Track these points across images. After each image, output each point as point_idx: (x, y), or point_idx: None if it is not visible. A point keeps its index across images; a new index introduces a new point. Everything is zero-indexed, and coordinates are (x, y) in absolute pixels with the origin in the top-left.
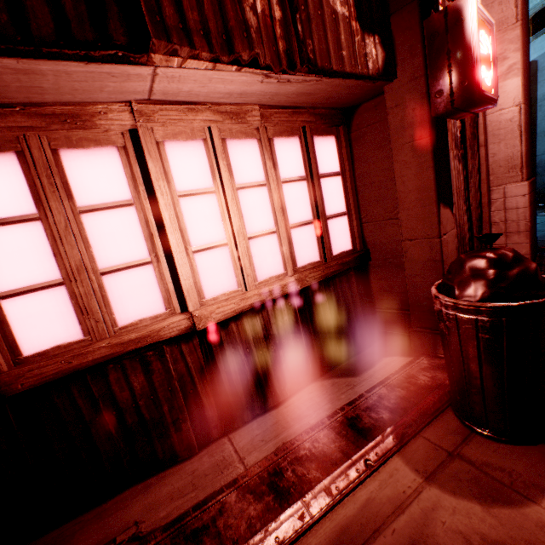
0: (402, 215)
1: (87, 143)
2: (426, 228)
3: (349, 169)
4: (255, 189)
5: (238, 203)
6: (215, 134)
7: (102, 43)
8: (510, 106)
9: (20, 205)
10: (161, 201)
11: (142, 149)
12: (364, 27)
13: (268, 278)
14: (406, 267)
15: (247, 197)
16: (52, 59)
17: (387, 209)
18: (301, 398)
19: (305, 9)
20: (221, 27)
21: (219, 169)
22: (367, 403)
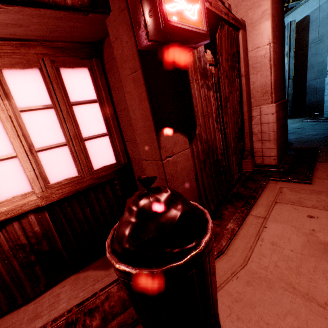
0: (138, 139)
1: None
2: (153, 151)
3: (106, 97)
4: None
5: None
6: None
7: None
8: (263, 45)
9: None
10: None
11: None
12: None
13: (11, 197)
14: None
15: None
16: None
17: None
18: (53, 292)
19: None
20: None
21: None
22: (93, 304)
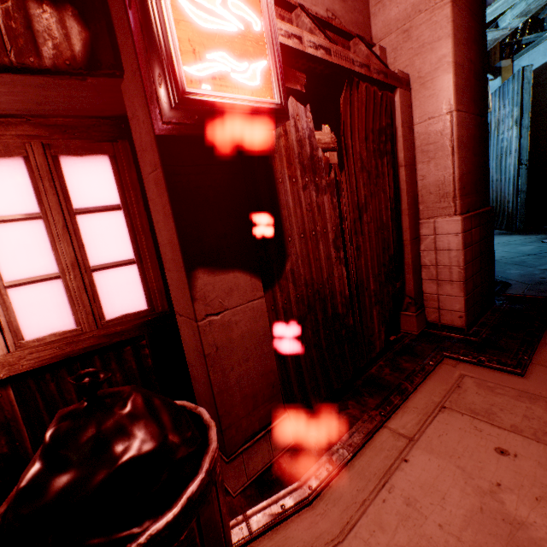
0: (168, 278)
1: None
2: (185, 303)
3: (136, 201)
4: None
5: None
6: None
7: None
8: (440, 114)
9: None
10: None
11: None
12: None
13: None
14: (185, 350)
15: None
16: None
17: None
18: None
19: None
20: None
21: None
22: None
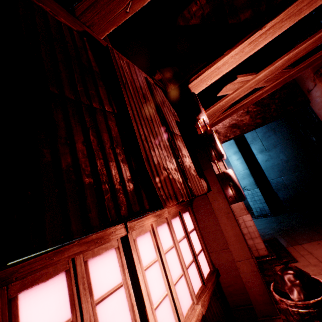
0: (231, 248)
1: (101, 250)
2: (244, 254)
3: (197, 226)
4: (170, 250)
5: (166, 262)
6: (154, 226)
7: (142, 210)
8: None
9: (61, 315)
10: (140, 277)
11: (127, 246)
12: (199, 176)
13: (187, 310)
14: (242, 277)
15: (169, 257)
16: (122, 222)
17: (220, 244)
18: None
19: (188, 177)
20: (173, 191)
21: (158, 245)
22: None
